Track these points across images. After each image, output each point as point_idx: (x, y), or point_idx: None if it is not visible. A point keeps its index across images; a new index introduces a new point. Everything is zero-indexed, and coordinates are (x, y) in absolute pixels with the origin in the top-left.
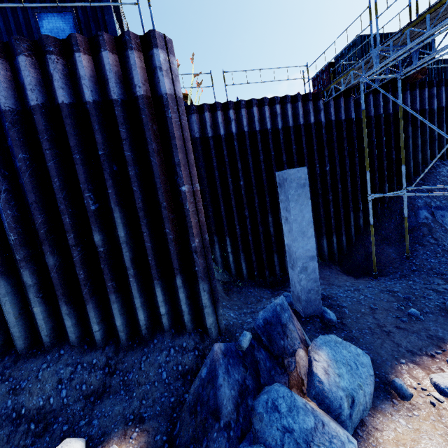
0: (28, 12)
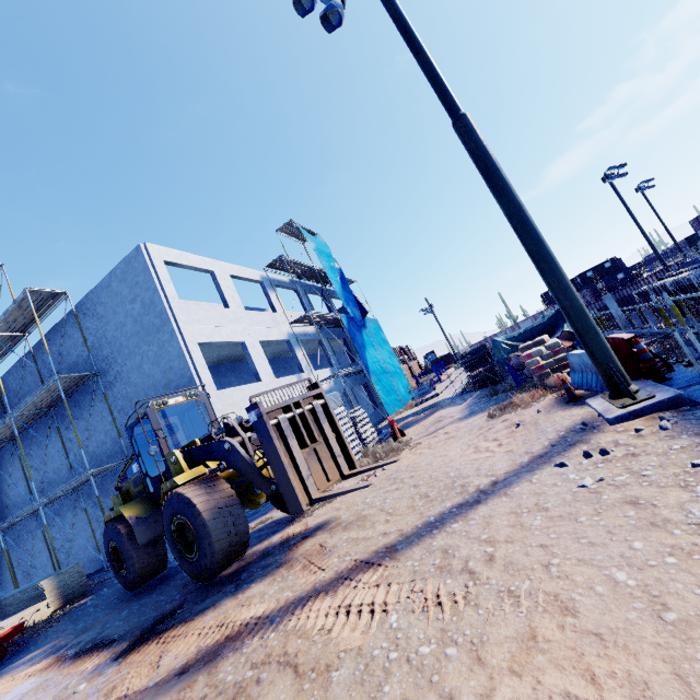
0: (615, 276)
